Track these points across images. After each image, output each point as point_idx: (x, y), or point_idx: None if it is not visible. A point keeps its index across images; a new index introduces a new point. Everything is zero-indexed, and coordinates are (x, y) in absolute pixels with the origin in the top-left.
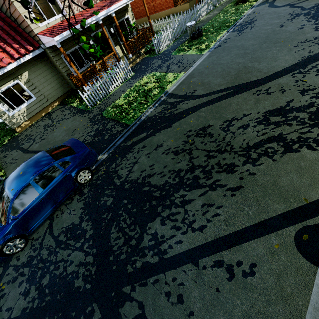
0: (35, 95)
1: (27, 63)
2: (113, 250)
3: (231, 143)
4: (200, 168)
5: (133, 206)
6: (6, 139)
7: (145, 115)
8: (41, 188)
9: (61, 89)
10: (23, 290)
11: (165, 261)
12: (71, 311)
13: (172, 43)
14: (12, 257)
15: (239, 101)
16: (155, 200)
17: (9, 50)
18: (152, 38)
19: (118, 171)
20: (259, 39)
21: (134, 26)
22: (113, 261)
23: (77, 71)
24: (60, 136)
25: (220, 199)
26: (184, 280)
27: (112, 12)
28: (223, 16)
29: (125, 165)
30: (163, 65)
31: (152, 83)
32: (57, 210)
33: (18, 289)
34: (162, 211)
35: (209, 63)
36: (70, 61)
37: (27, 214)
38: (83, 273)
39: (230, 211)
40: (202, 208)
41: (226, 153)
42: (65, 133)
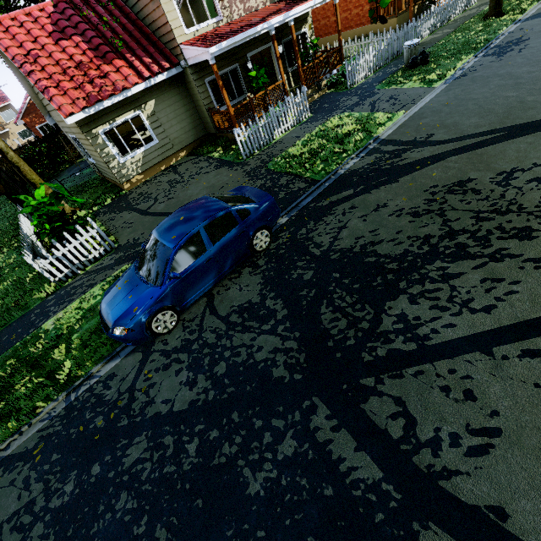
0: (157, 136)
1: (156, 87)
2: (330, 334)
3: (518, 202)
4: (466, 233)
5: (352, 281)
6: (108, 198)
7: (344, 168)
8: (211, 242)
9: (192, 133)
10: (184, 379)
11: (429, 348)
12: (275, 405)
13: (372, 74)
14: (154, 341)
15: (520, 147)
16: (392, 273)
17: (137, 65)
18: (346, 62)
19: (314, 238)
20: (540, 64)
21: (316, 44)
22: (334, 347)
23: (228, 103)
24: (199, 194)
25: (514, 272)
26: (471, 373)
27: (292, 18)
28: (462, 36)
29: (325, 231)
30: (363, 102)
31: (350, 125)
32: (217, 286)
33: (176, 378)
34: (408, 287)
35: (448, 98)
36: (223, 86)
37: (188, 276)
38: (284, 361)
39: (536, 287)
40: (483, 284)
41: (510, 214)
42: (207, 191)
